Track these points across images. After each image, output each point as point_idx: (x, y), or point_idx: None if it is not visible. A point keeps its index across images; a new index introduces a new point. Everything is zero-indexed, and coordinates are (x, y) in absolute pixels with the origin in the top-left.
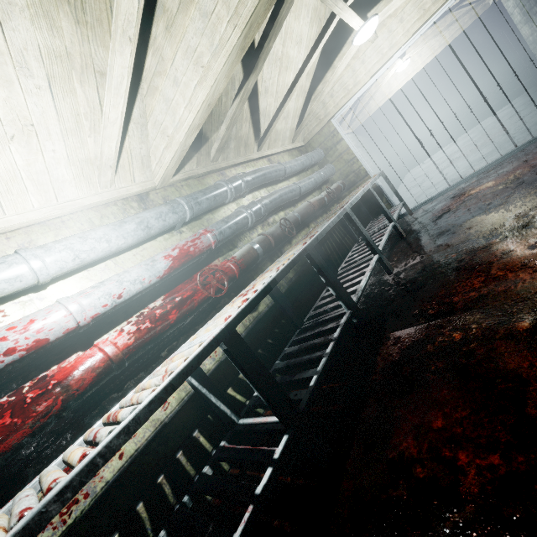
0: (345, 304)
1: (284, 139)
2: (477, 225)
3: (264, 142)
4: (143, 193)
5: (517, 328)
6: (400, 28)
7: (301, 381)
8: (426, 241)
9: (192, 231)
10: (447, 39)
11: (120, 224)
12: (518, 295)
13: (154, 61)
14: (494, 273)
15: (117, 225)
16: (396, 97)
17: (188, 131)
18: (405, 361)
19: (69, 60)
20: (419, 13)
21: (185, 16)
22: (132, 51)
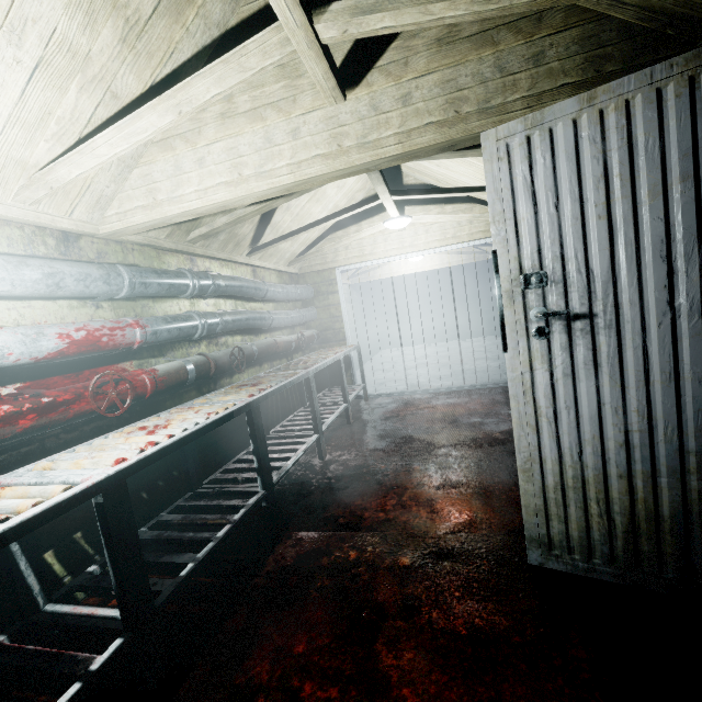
0: (262, 482)
1: (281, 259)
2: (412, 444)
3: (259, 252)
4: (74, 233)
5: (399, 562)
6: (424, 236)
7: (169, 566)
8: (368, 438)
9: (116, 311)
10: (454, 261)
11: (18, 264)
12: (412, 530)
13: (188, 126)
14: (405, 500)
15: (12, 263)
16: (401, 276)
17: (184, 212)
18: (297, 569)
19: (83, 62)
20: (441, 236)
21: (249, 124)
22: (174, 120)
